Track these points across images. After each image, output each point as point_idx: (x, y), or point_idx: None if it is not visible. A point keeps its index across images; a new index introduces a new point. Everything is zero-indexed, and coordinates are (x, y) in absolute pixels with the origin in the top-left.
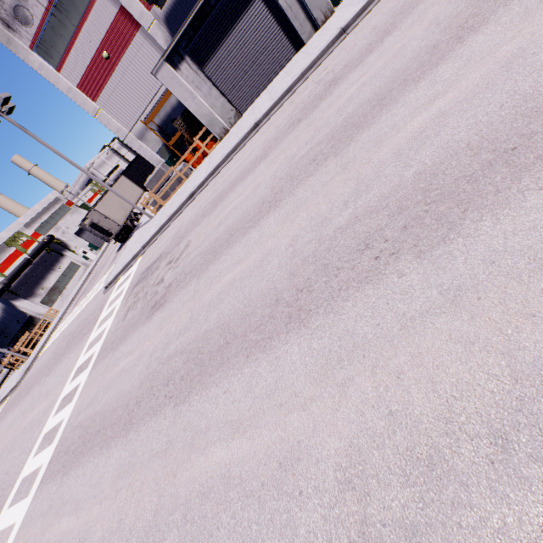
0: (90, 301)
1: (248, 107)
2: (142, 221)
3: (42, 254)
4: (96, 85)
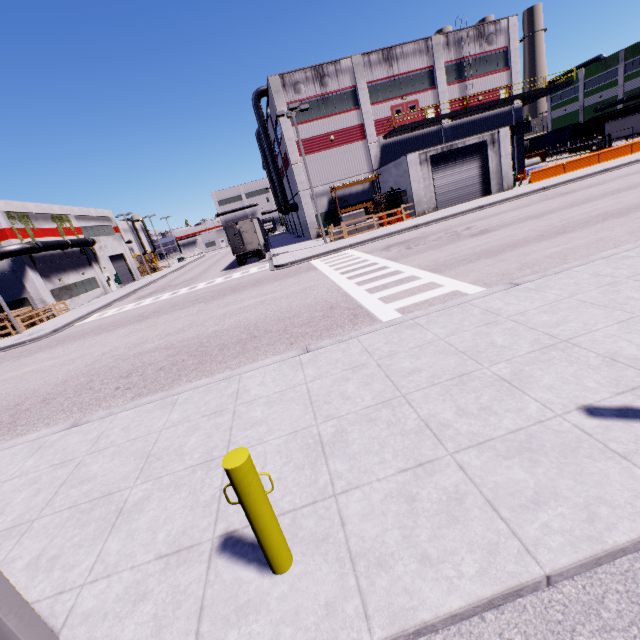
0: (226, 281)
1: (442, 208)
2: (284, 251)
3: (75, 250)
4: (310, 148)
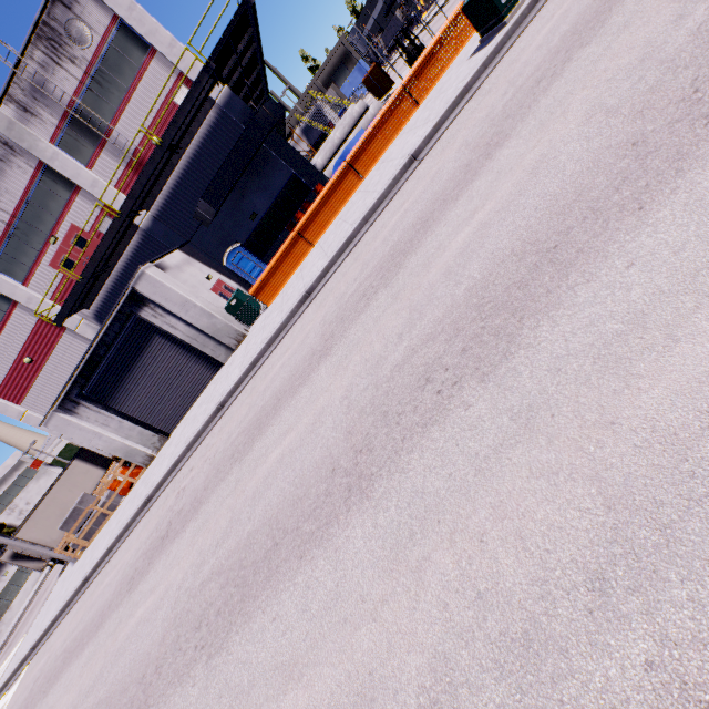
0: None
1: (175, 426)
2: None
3: None
4: (19, 388)
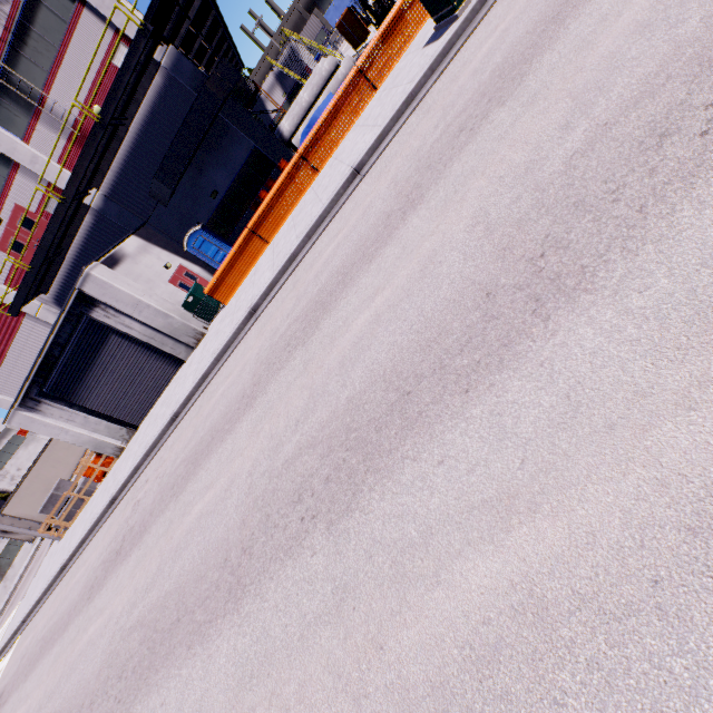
0: None
1: (143, 418)
2: None
3: None
4: None
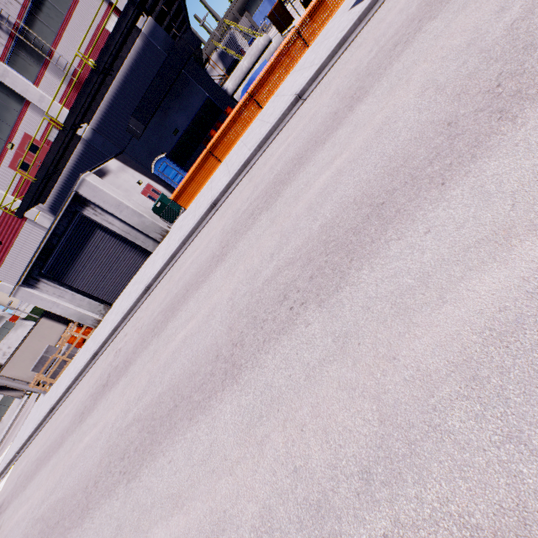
0: None
1: (116, 298)
2: None
3: None
4: None
